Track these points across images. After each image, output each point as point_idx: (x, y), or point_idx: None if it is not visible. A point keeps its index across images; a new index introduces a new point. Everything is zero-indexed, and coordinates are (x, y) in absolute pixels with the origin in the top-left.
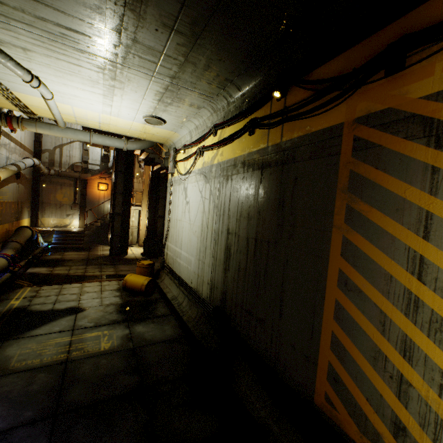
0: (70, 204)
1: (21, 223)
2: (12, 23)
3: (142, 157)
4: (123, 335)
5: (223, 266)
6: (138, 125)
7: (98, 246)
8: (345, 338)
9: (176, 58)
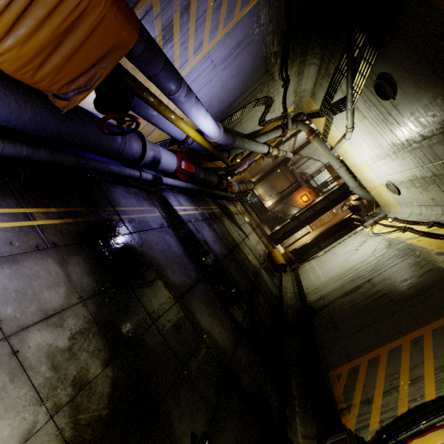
0: (278, 191)
1: (251, 179)
2: (374, 108)
3: (353, 203)
4: (257, 265)
5: (342, 294)
6: (377, 183)
7: (266, 225)
8: (384, 360)
9: None
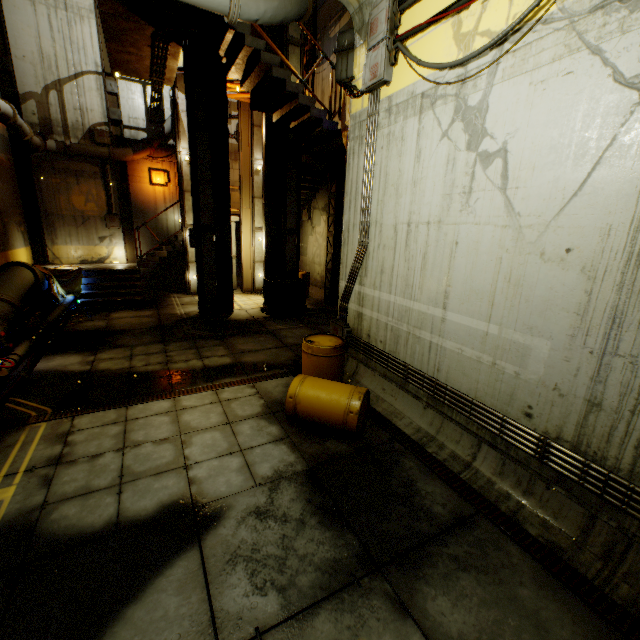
0: (102, 216)
1: (10, 258)
2: None
3: (248, 87)
4: None
5: None
6: None
7: (170, 295)
8: None
9: None
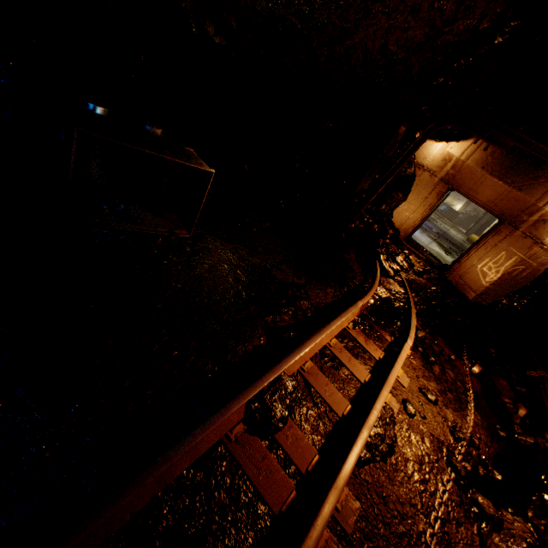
0: None
1: None
2: None
3: None
4: (460, 241)
5: None
6: None
7: (460, 227)
8: None
9: None
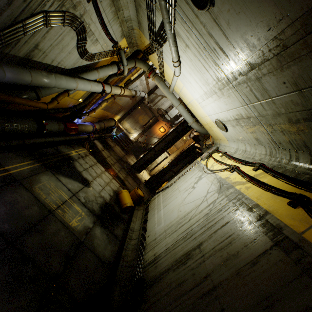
0: (141, 125)
1: (115, 116)
2: (193, 29)
3: (195, 133)
4: (87, 226)
5: (173, 262)
6: (209, 119)
7: (132, 155)
8: None
9: (278, 107)
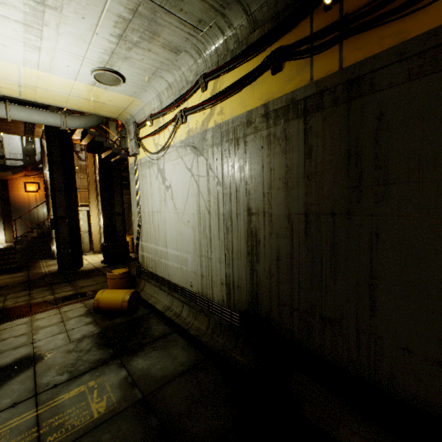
0: None
1: None
2: None
3: (85, 142)
4: (120, 381)
5: (248, 258)
6: (83, 88)
7: (39, 261)
8: None
9: None
